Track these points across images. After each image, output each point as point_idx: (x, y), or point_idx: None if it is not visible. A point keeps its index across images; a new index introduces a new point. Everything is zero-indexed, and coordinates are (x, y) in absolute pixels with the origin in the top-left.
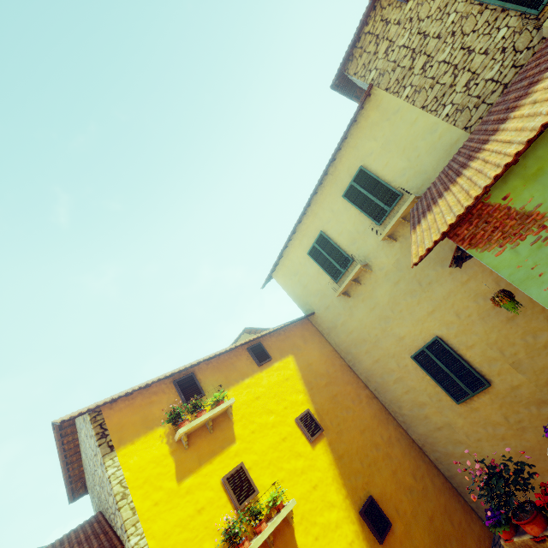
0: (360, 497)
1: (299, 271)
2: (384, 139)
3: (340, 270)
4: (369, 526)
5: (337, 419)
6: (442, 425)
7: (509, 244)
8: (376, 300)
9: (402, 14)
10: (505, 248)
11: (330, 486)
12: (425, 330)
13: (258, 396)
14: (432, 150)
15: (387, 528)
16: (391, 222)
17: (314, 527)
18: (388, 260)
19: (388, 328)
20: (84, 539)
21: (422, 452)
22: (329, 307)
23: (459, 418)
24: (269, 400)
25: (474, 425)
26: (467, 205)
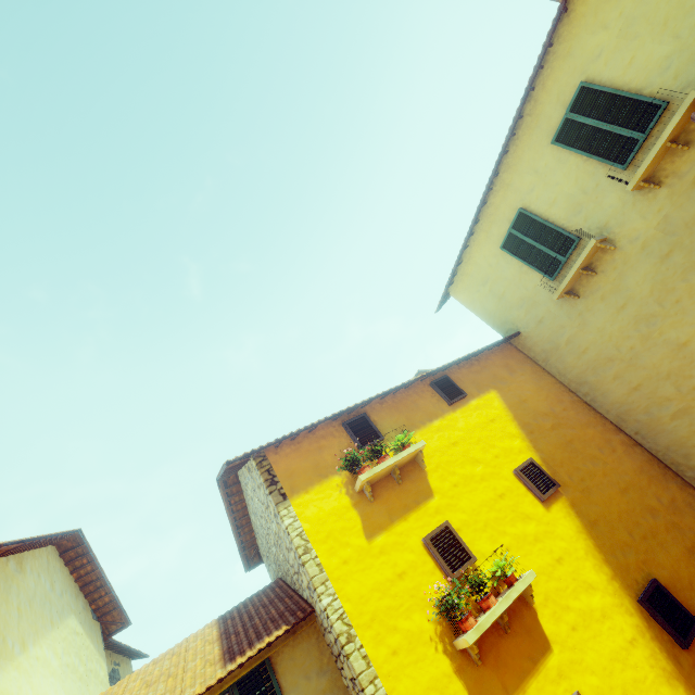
0: (637, 581)
1: (489, 276)
2: (624, 20)
3: (557, 259)
4: (659, 621)
5: (579, 473)
6: None
7: None
8: (627, 294)
9: None
10: None
11: (584, 561)
12: None
13: (454, 441)
14: None
15: (692, 628)
16: (650, 153)
17: (567, 613)
18: (645, 223)
19: (653, 333)
20: (268, 603)
21: None
22: (543, 320)
23: None
24: (471, 446)
25: None
26: None
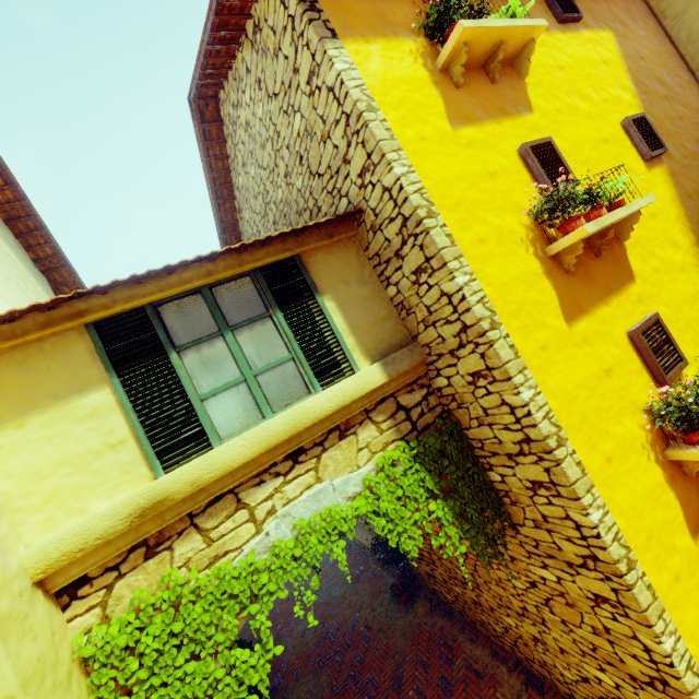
0: None
1: None
2: None
3: None
4: None
5: (683, 151)
6: None
7: None
8: None
9: None
10: None
11: (673, 224)
12: None
13: (560, 65)
14: None
15: None
16: None
17: (652, 259)
18: None
19: None
20: None
21: None
22: None
23: None
24: (578, 79)
25: None
26: None
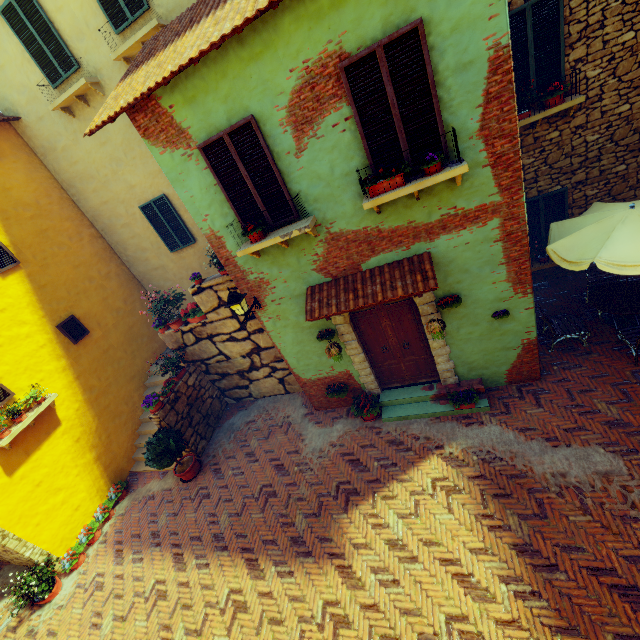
0: (61, 317)
1: None
2: None
3: (59, 71)
4: (65, 334)
5: (44, 254)
6: (158, 267)
7: (169, 148)
8: (108, 135)
9: None
10: (167, 151)
11: (25, 310)
12: (156, 185)
13: None
14: None
15: (84, 335)
16: (128, 41)
17: None
18: None
19: (120, 172)
20: None
21: (141, 285)
22: (44, 119)
23: (171, 263)
24: None
25: (181, 268)
26: (129, 102)
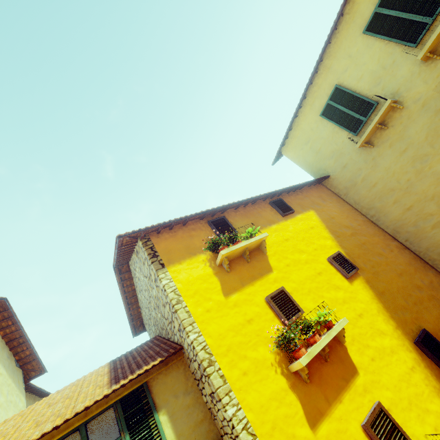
0: (412, 330)
1: (310, 137)
2: None
3: (360, 120)
4: (429, 355)
5: (370, 263)
6: None
7: None
8: (408, 140)
9: None
10: None
11: (377, 317)
12: None
13: (286, 238)
14: None
15: None
16: (438, 28)
17: (368, 349)
18: (427, 87)
19: (425, 168)
20: (148, 348)
21: None
22: (346, 166)
23: None
24: (298, 242)
25: None
26: None
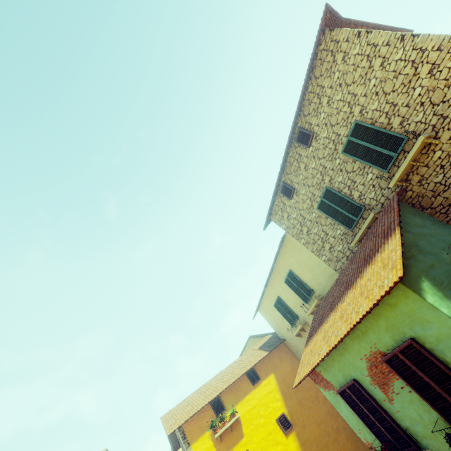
0: None
1: (271, 313)
2: (298, 260)
3: (293, 320)
4: None
5: (302, 417)
6: None
7: (326, 389)
8: None
9: (290, 203)
10: (326, 390)
11: None
12: None
13: (254, 406)
14: (322, 274)
15: None
16: (310, 309)
17: None
18: None
19: None
20: None
21: None
22: (292, 338)
23: None
24: (260, 408)
25: None
26: (302, 378)
